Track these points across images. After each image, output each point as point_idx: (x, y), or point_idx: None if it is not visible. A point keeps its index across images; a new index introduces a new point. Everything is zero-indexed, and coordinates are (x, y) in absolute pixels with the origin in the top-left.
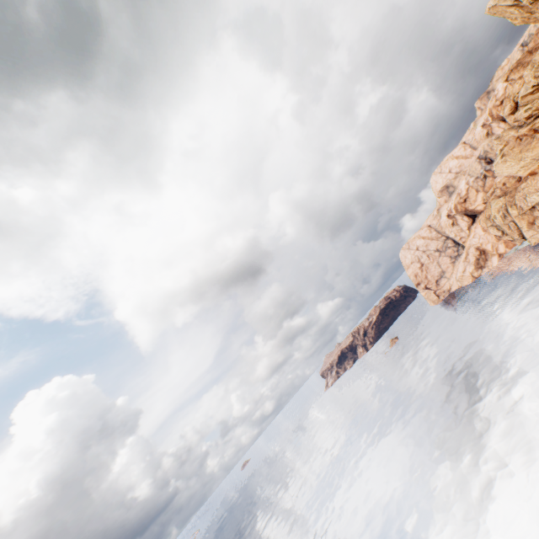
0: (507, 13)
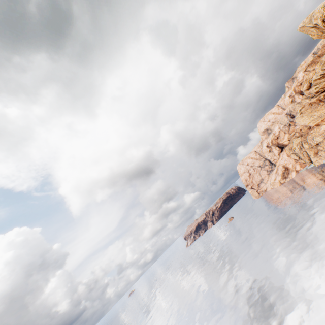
0: (309, 31)
